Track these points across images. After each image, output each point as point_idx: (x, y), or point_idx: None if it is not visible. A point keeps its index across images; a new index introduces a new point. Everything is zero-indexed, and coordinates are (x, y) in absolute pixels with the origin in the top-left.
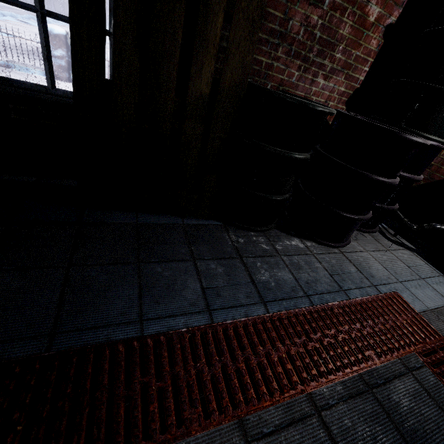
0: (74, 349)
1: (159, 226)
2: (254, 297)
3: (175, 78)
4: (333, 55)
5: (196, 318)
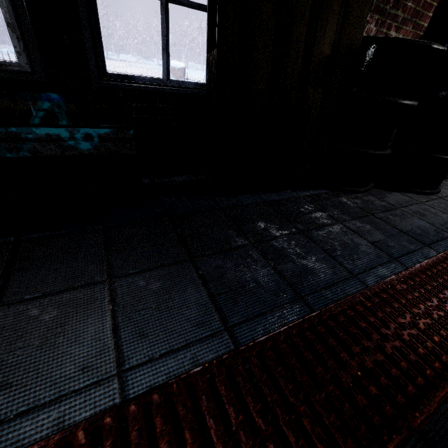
0: (330, 306)
1: (284, 201)
2: (416, 243)
3: (303, 42)
4: (405, 4)
5: (392, 266)
